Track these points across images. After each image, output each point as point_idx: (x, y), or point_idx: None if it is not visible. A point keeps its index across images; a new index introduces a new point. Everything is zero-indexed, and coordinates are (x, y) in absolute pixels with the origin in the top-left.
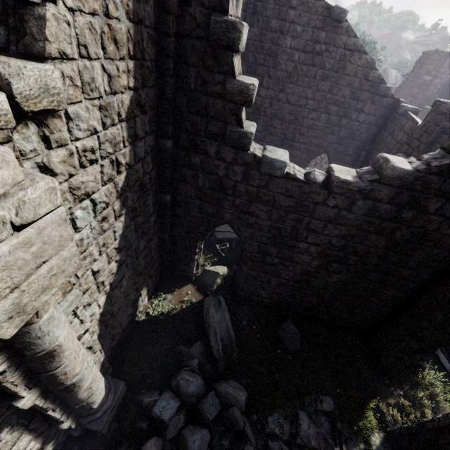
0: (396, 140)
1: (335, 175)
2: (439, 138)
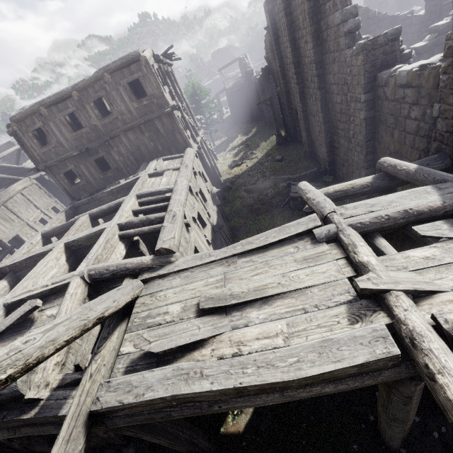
0: (412, 33)
1: (418, 46)
2: (442, 10)
